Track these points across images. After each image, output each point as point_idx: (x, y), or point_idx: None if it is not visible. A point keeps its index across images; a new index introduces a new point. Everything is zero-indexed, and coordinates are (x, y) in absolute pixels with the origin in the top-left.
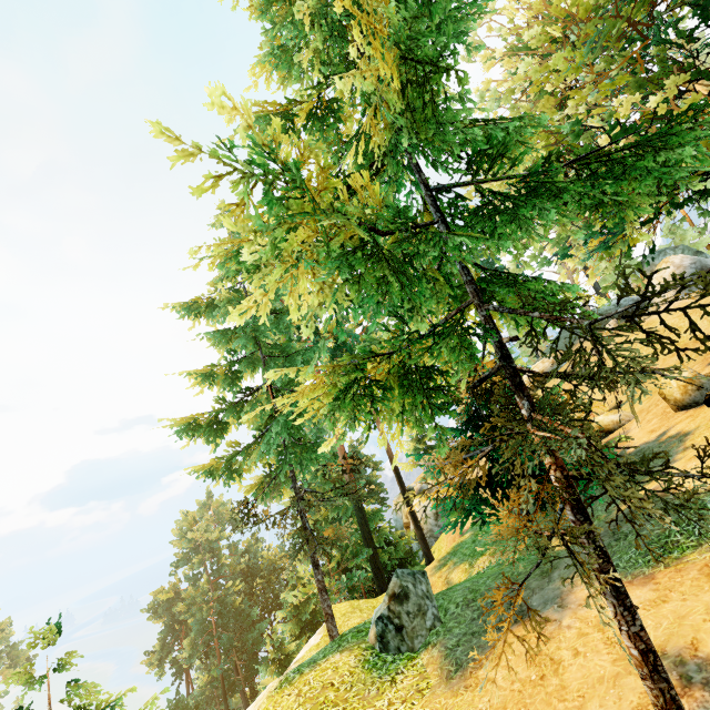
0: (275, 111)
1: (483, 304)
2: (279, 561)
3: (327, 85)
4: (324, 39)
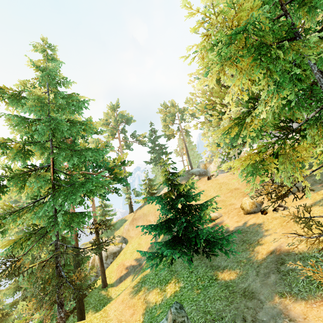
0: None
1: None
2: None
3: None
4: None
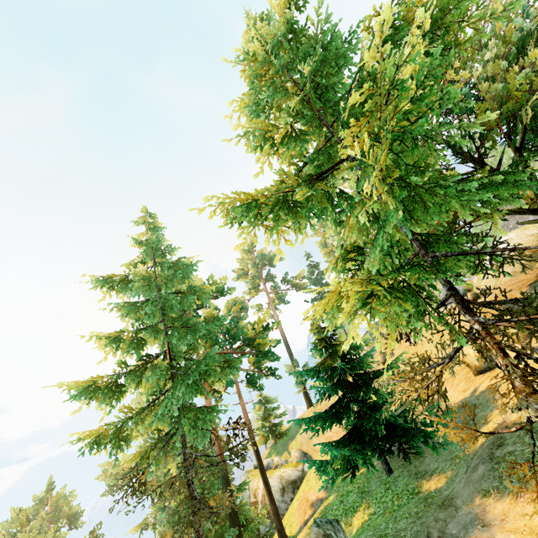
0: (262, 128)
1: (428, 253)
2: None
3: (296, 122)
4: (302, 94)
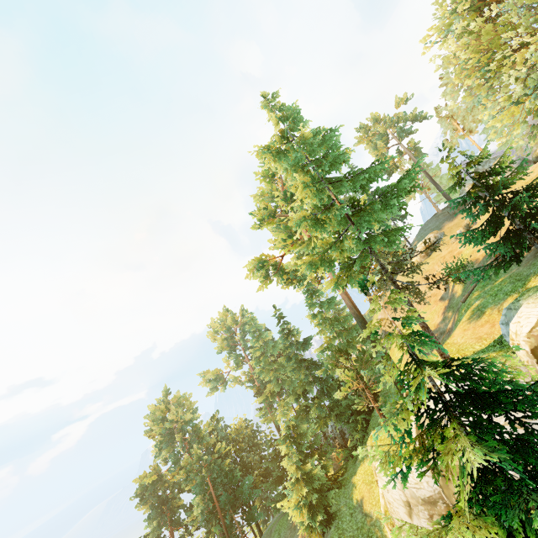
0: None
1: None
2: (244, 430)
3: None
4: None
